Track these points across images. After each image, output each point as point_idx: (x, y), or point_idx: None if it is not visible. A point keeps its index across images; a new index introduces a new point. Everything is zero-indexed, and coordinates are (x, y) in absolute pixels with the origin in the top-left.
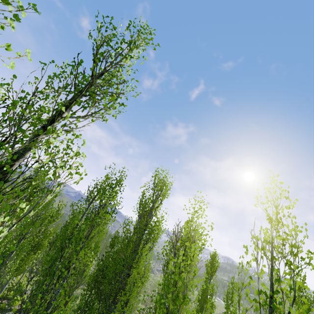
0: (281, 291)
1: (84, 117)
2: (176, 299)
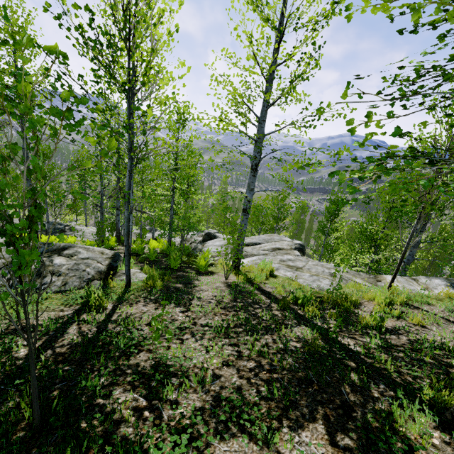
0: None
1: None
2: None
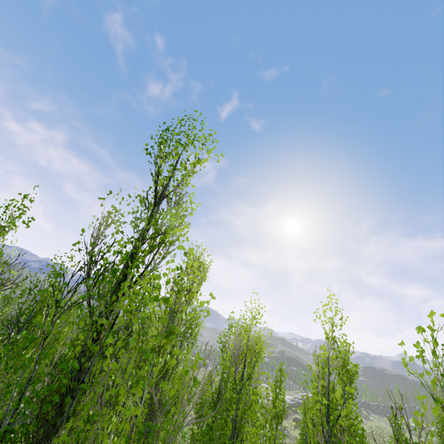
0: (335, 399)
1: (150, 253)
2: (244, 414)
